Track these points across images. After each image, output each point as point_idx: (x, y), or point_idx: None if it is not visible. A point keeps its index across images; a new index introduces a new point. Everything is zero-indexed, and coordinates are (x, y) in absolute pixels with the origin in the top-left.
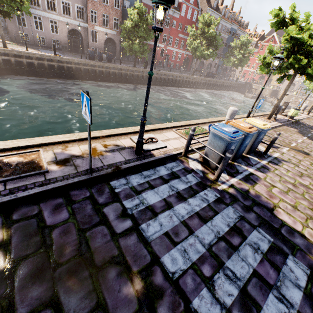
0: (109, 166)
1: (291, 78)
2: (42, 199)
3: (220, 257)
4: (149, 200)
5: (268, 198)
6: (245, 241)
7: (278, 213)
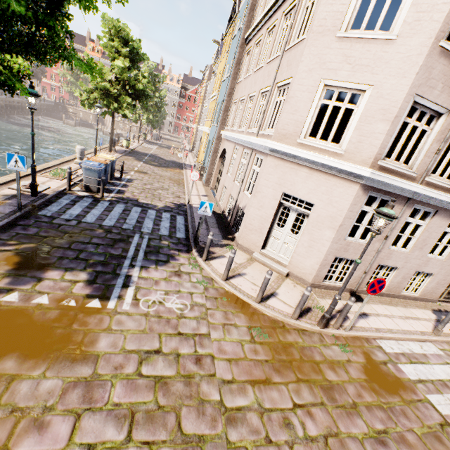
0: (25, 206)
1: (112, 115)
2: (6, 230)
3: (125, 217)
4: (75, 213)
5: (134, 197)
6: (132, 211)
7: (140, 201)
